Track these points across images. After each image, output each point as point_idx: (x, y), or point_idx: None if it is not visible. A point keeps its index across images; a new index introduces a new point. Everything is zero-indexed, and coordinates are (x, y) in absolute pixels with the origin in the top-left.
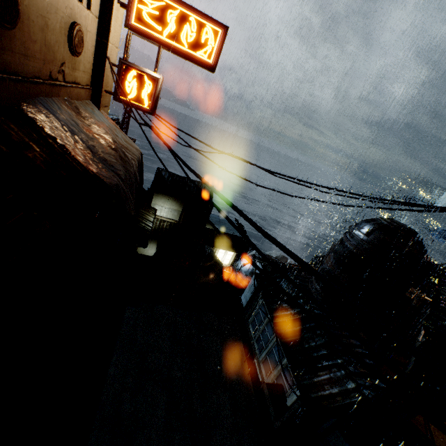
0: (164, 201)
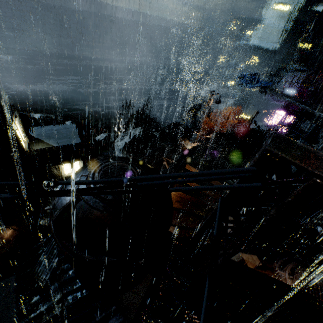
0: None
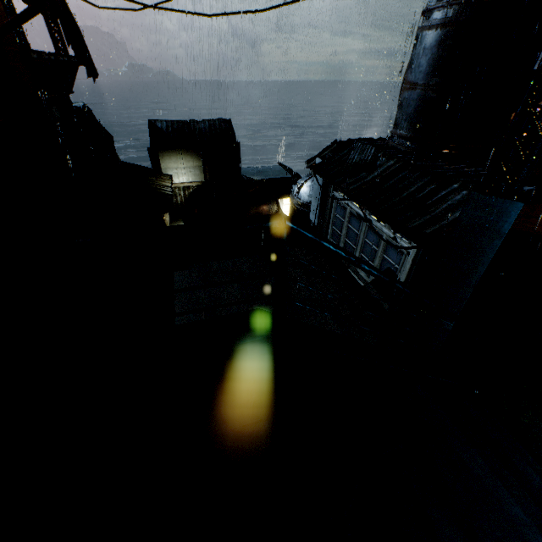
0: (175, 159)
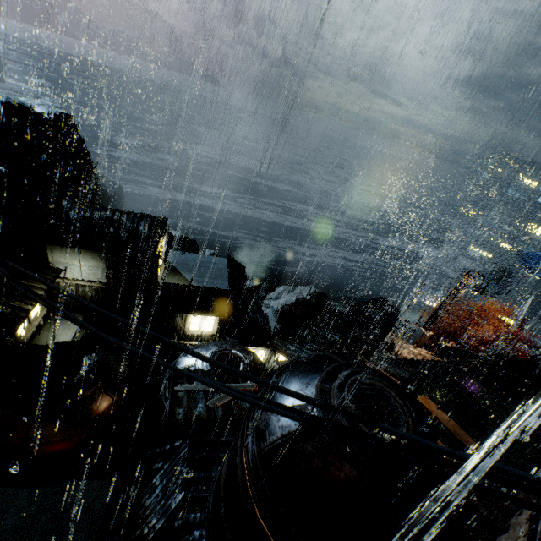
0: (70, 255)
